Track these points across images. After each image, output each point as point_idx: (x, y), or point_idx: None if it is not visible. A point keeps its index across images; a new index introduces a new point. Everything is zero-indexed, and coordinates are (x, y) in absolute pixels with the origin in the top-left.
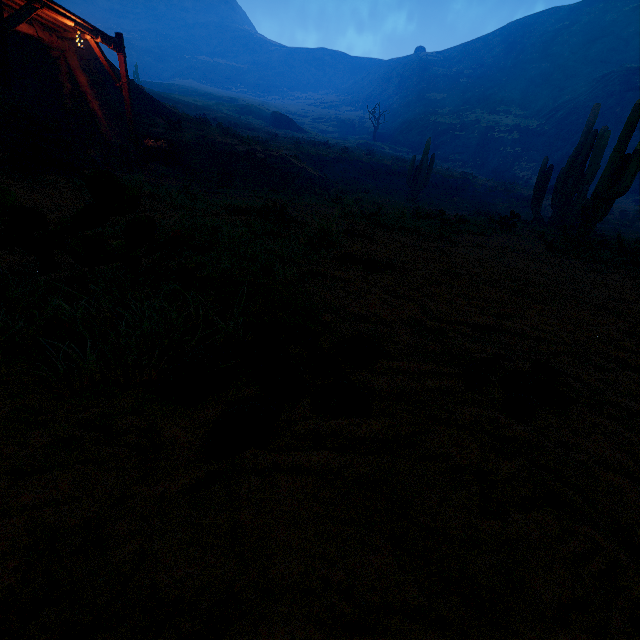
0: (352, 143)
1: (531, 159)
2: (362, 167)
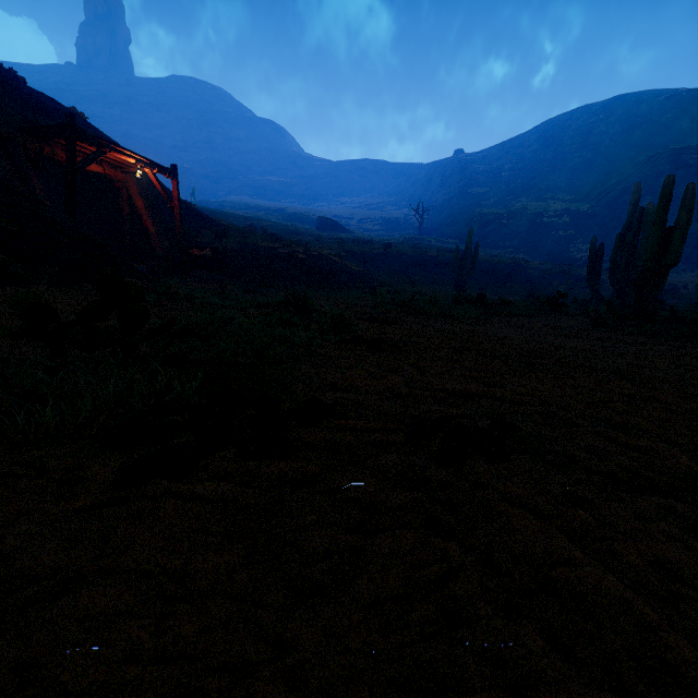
0: (397, 239)
1: (587, 240)
2: (407, 260)
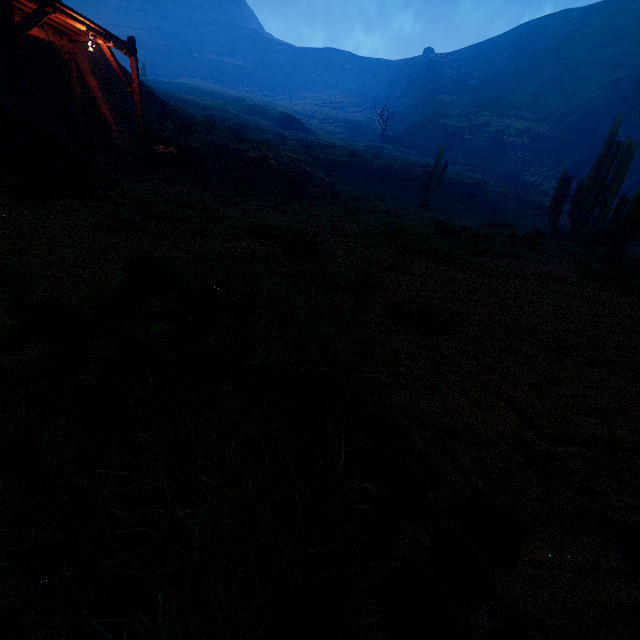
0: (360, 145)
1: (542, 164)
2: (372, 171)
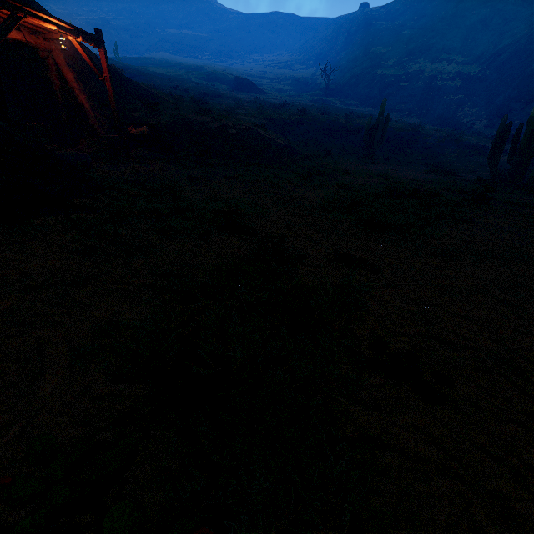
0: (307, 100)
1: (474, 105)
2: (320, 127)
